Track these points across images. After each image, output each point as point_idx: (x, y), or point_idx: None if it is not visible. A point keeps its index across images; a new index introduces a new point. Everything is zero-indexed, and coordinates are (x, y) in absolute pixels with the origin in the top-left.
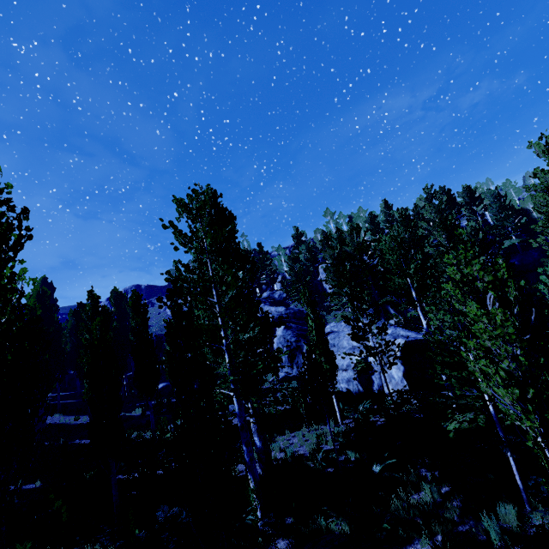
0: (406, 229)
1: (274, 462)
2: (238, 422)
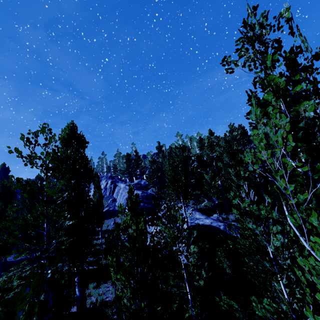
0: (211, 150)
1: (89, 305)
2: (45, 286)
